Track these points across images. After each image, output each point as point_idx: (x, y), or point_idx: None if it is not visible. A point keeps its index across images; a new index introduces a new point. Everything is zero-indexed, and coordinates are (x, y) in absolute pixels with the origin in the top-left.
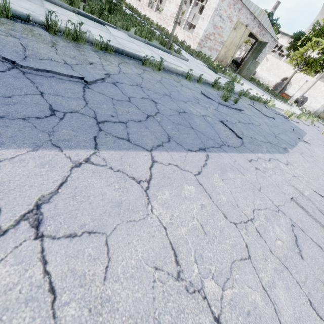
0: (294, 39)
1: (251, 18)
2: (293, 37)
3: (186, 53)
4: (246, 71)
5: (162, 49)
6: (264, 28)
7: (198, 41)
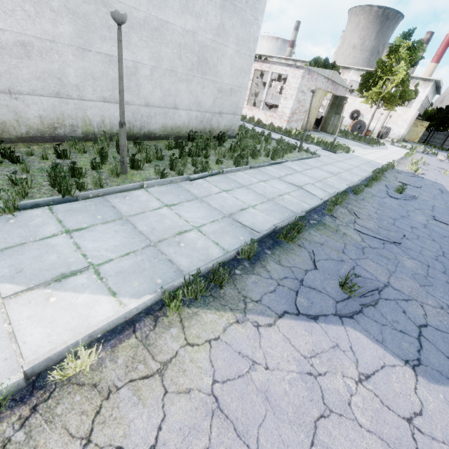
0: (364, 81)
1: (325, 81)
2: (362, 79)
3: (295, 142)
4: (331, 128)
5: (307, 158)
6: (336, 83)
7: (286, 119)
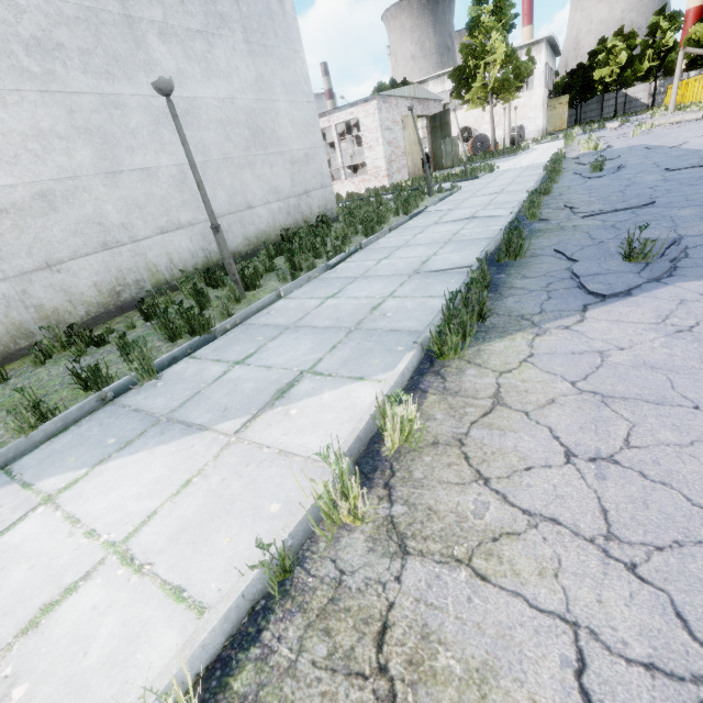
0: (458, 82)
1: (409, 103)
2: (454, 80)
3: None
4: (447, 159)
5: (448, 195)
6: (424, 100)
7: (385, 174)
